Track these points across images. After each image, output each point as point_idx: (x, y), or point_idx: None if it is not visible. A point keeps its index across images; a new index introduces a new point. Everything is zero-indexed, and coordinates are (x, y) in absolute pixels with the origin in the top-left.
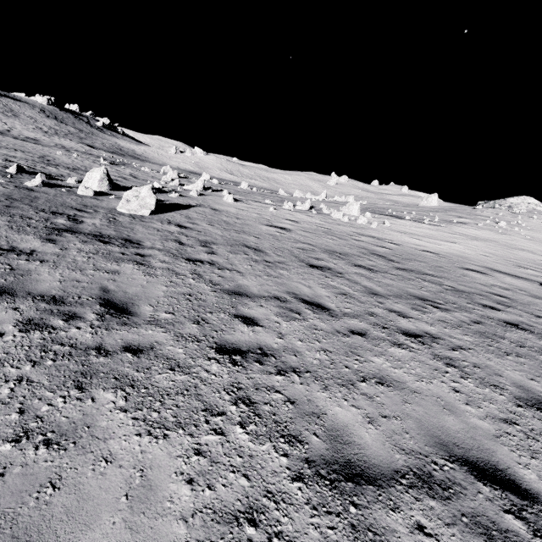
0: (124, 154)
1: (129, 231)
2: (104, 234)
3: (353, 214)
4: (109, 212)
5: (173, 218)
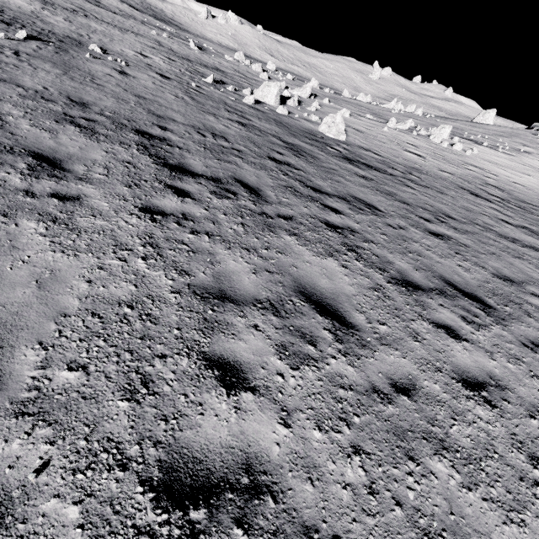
0: (164, 20)
1: (366, 159)
2: (363, 162)
3: (443, 137)
4: (326, 137)
5: (358, 144)
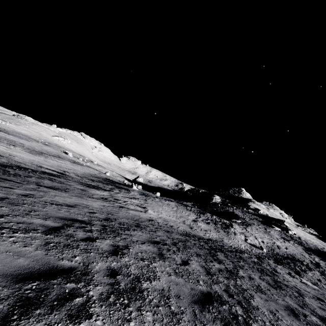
0: None
1: None
2: None
3: None
4: None
5: None
